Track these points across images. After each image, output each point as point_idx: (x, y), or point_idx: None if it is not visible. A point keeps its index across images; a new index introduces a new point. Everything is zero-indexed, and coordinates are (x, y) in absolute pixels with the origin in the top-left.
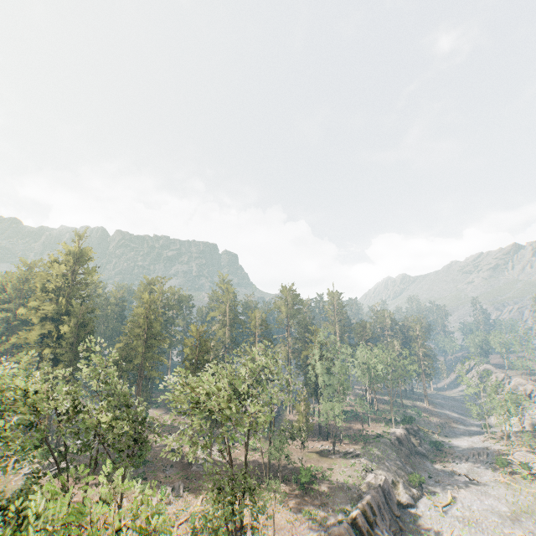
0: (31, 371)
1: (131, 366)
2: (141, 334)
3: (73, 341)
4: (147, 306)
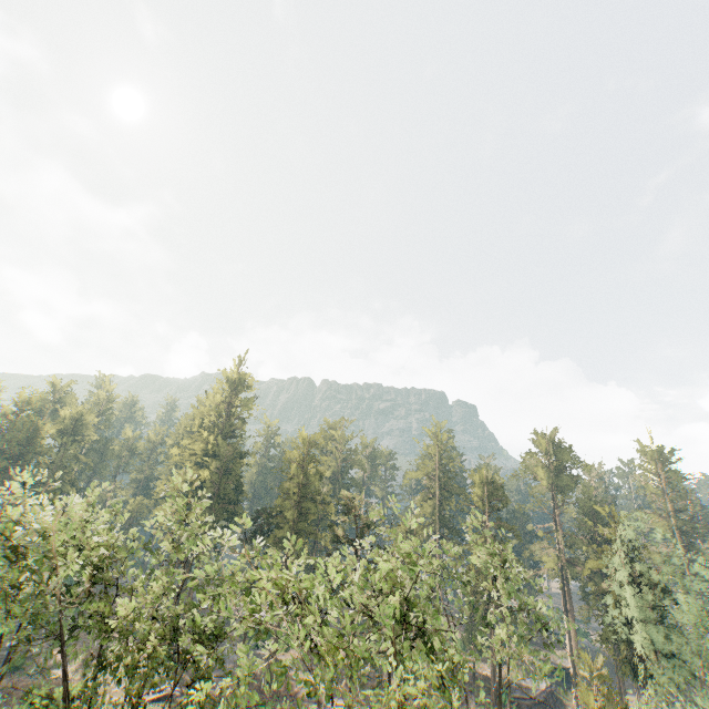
0: (100, 512)
1: (269, 538)
2: (291, 490)
3: (213, 493)
4: (305, 450)
